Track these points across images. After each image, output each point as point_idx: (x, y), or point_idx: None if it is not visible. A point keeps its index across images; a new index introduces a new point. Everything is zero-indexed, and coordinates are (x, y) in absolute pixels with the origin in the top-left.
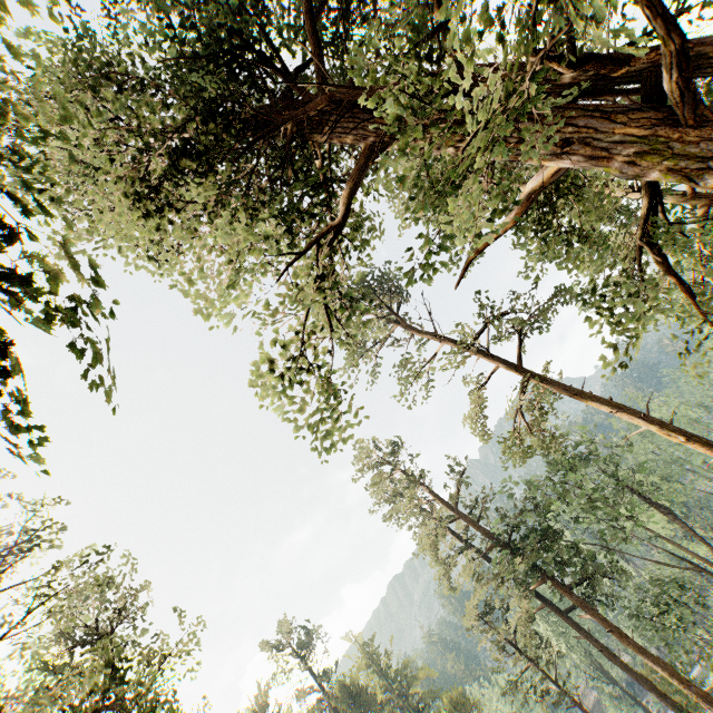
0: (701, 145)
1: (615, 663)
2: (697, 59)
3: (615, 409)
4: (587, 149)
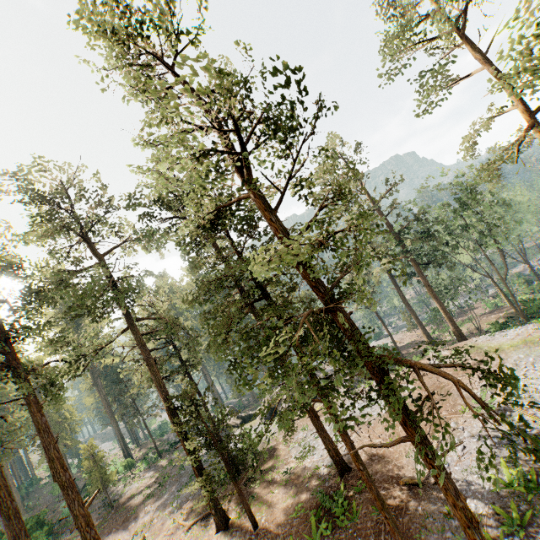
0: None
1: (403, 302)
2: None
3: None
4: None
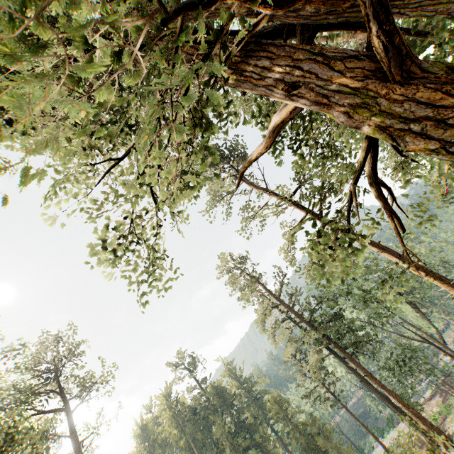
0: (407, 103)
1: (369, 387)
2: None
3: (381, 250)
4: (312, 92)
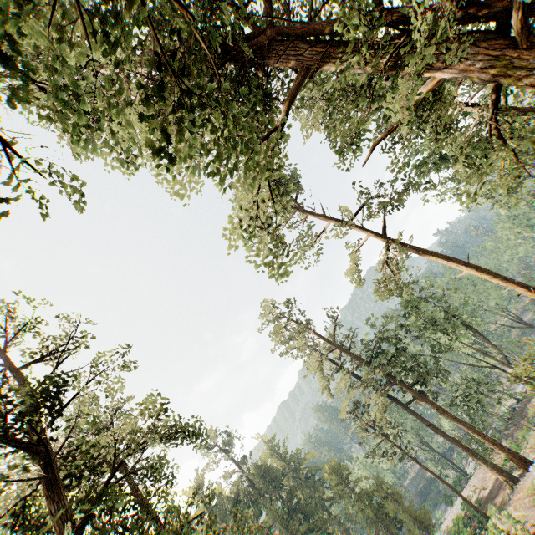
0: (531, 58)
1: (437, 433)
2: (531, 5)
3: (447, 260)
4: (462, 63)
